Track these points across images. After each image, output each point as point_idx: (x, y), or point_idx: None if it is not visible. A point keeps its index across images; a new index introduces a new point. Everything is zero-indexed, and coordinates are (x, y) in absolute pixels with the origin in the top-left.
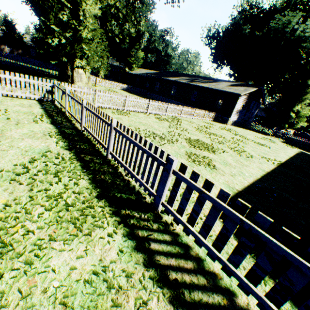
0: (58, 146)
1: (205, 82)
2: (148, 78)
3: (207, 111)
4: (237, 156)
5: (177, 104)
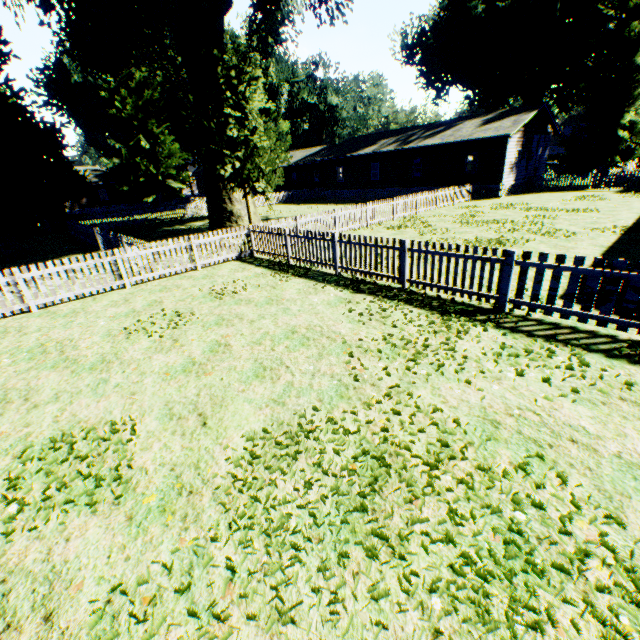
0: (344, 293)
1: (430, 136)
2: (314, 165)
3: (456, 187)
4: (550, 240)
5: (390, 194)
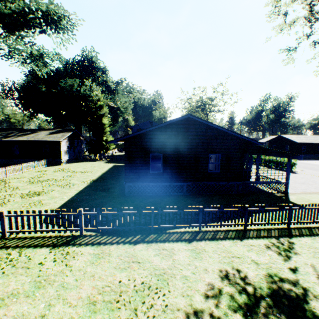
0: None
1: (22, 135)
2: None
3: (36, 161)
4: (63, 189)
5: None
